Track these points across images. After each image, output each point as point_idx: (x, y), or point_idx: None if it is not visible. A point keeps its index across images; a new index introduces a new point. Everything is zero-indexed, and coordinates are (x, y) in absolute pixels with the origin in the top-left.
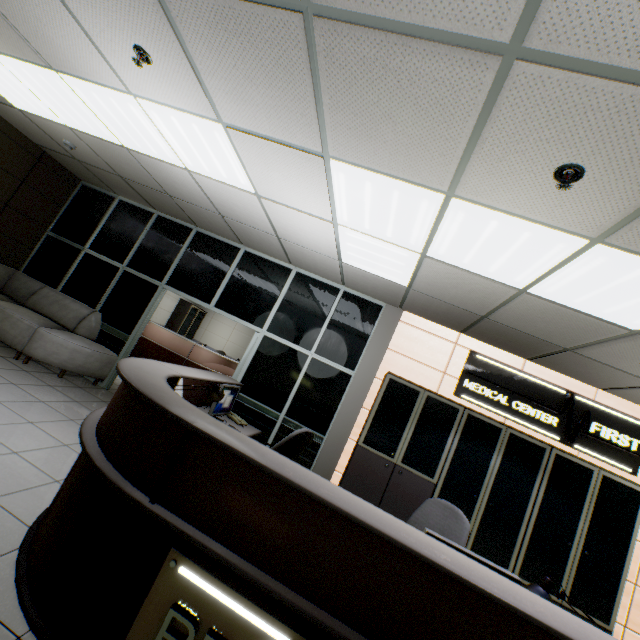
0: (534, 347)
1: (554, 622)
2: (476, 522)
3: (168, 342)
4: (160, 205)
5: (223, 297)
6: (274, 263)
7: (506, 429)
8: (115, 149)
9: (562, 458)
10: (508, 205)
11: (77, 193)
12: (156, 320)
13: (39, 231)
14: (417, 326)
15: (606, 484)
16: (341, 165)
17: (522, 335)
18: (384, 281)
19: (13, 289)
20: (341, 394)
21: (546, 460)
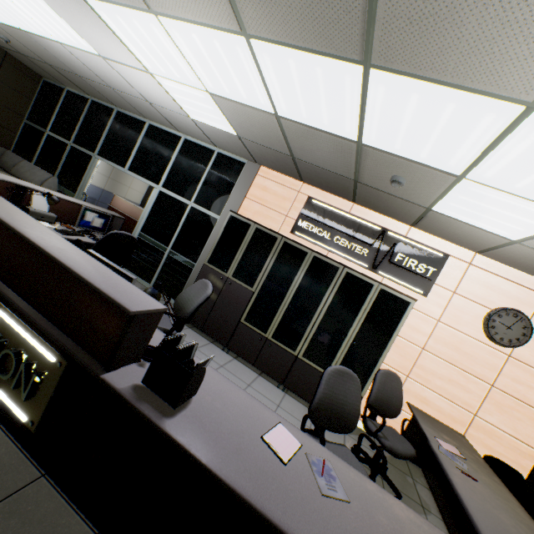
0: (342, 185)
1: (84, 271)
2: (278, 319)
3: (129, 211)
4: (86, 89)
5: (134, 162)
6: (169, 133)
7: (311, 253)
8: (21, 34)
9: (351, 275)
10: (181, 12)
11: (41, 88)
12: (131, 199)
13: (18, 120)
14: (270, 178)
15: (382, 295)
16: (94, 3)
17: (325, 172)
18: (224, 133)
19: (4, 162)
20: (210, 233)
21: (338, 276)
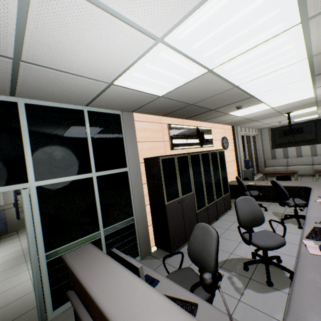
0: (197, 113)
1: None
2: (205, 194)
3: None
4: None
5: None
6: None
7: (200, 153)
8: None
9: (212, 153)
10: (317, 34)
11: None
12: None
13: None
14: (143, 120)
15: (219, 154)
16: None
17: (200, 109)
18: (143, 95)
19: None
20: (128, 186)
21: (210, 157)
